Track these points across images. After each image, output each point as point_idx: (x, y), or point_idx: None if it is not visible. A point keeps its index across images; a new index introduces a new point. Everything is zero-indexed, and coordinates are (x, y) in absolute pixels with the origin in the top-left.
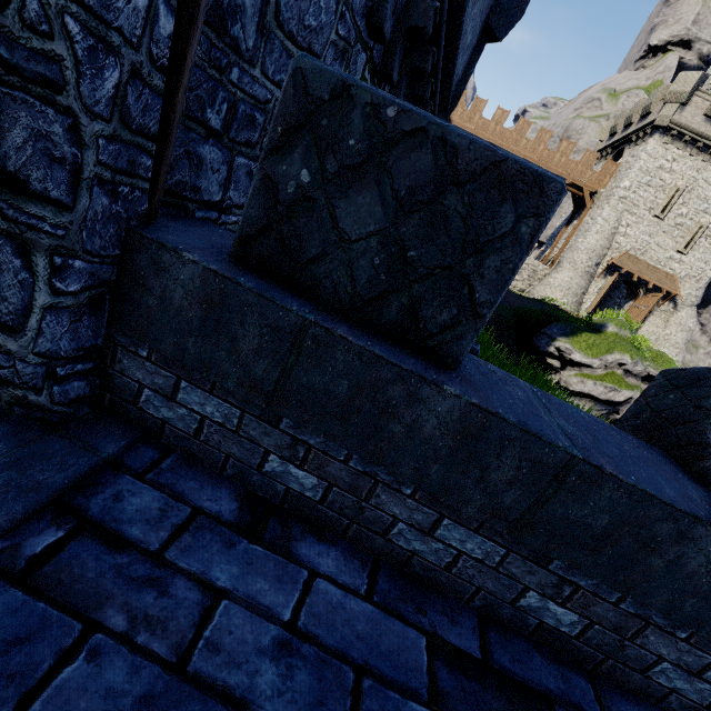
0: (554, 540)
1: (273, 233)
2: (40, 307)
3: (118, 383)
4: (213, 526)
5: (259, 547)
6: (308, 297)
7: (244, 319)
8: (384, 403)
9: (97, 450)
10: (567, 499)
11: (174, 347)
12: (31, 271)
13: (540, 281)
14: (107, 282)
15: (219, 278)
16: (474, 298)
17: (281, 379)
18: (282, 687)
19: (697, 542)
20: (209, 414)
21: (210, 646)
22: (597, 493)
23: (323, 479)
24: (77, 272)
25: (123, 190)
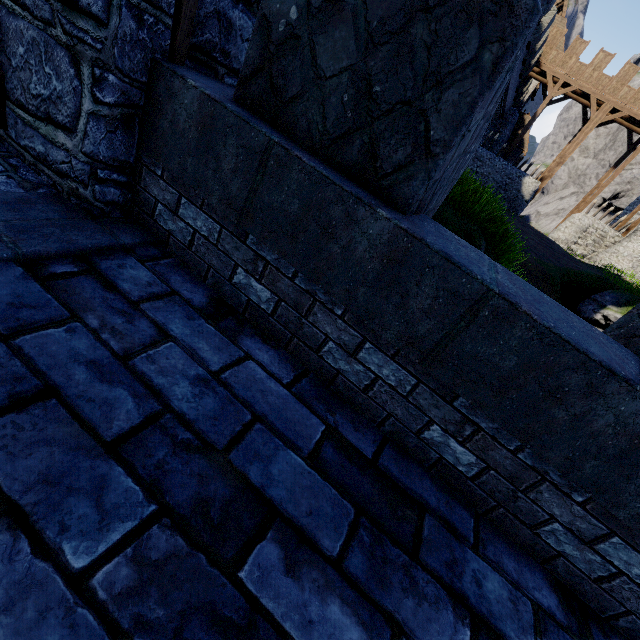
0: (461, 376)
1: (265, 73)
2: (86, 112)
3: (142, 199)
4: (184, 305)
5: (213, 328)
6: (287, 135)
7: (227, 140)
8: (326, 224)
9: (117, 237)
10: (477, 334)
11: (178, 166)
12: (80, 80)
13: (606, 248)
14: (136, 106)
15: (211, 101)
16: (429, 135)
17: (250, 197)
18: (192, 400)
19: (607, 399)
20: (199, 228)
21: (150, 359)
22: (508, 332)
23: (275, 294)
24: (111, 86)
25: (149, 19)
